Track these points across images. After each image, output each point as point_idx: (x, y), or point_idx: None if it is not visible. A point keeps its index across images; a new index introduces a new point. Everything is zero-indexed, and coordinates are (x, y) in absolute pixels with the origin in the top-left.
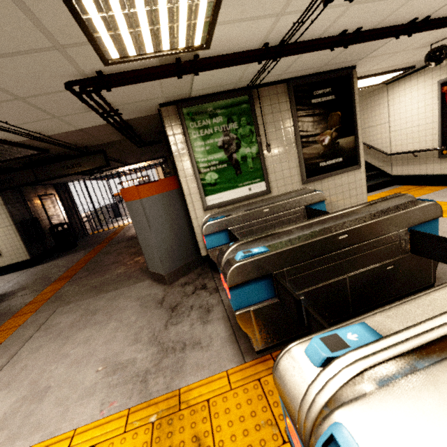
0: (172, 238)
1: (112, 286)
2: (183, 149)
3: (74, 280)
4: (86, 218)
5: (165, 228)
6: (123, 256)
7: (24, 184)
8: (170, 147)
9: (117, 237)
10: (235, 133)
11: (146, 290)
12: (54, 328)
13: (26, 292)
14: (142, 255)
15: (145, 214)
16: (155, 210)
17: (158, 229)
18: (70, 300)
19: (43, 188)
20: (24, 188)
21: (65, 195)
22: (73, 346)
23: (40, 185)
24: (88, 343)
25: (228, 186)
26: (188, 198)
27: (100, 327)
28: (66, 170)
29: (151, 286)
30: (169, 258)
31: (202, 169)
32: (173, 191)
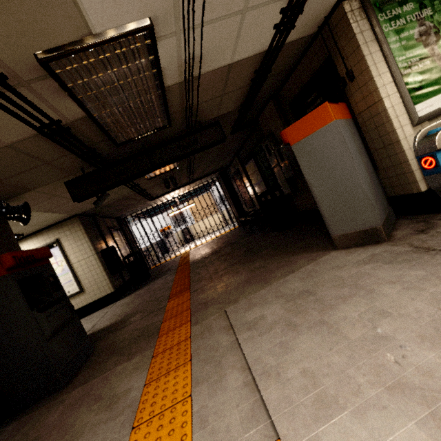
0: (368, 177)
1: (277, 273)
2: (374, 49)
3: (198, 289)
4: (144, 253)
5: (360, 162)
6: (234, 259)
7: (140, 172)
8: (359, 48)
9: (193, 257)
10: (430, 21)
11: (356, 255)
12: (263, 323)
13: (143, 315)
14: (265, 249)
15: (343, 139)
16: (347, 138)
17: (357, 162)
18: (231, 299)
19: (109, 221)
20: (98, 218)
21: (126, 229)
22: (365, 325)
23: (107, 218)
24: (391, 314)
25: (435, 88)
26: (391, 112)
27: (366, 296)
28: (182, 149)
29: (352, 251)
30: (375, 203)
31: (401, 70)
32: (349, 120)
